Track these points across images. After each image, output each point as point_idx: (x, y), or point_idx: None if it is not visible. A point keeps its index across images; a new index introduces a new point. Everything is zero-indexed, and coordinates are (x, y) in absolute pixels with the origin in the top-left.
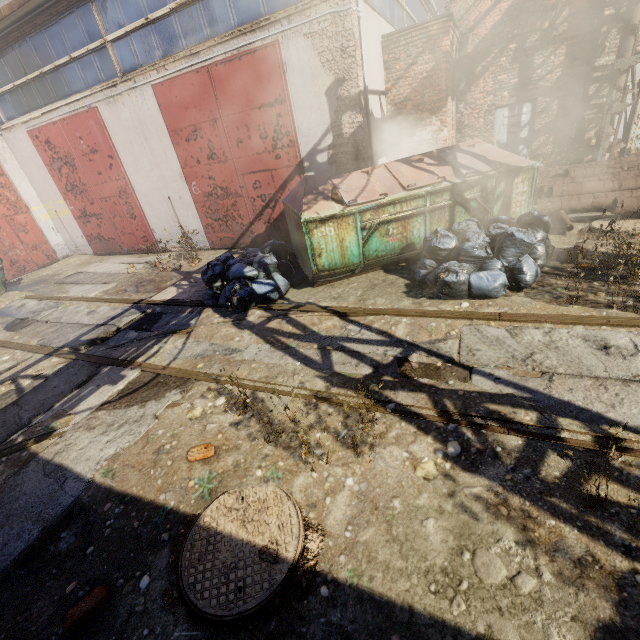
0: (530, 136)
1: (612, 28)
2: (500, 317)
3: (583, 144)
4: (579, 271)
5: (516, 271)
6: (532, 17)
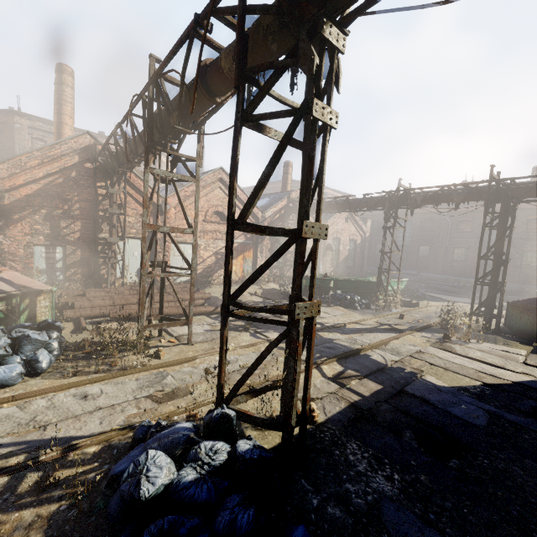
0: (65, 267)
1: (105, 221)
2: (14, 398)
3: (101, 277)
4: (84, 355)
5: (34, 361)
6: (56, 200)
